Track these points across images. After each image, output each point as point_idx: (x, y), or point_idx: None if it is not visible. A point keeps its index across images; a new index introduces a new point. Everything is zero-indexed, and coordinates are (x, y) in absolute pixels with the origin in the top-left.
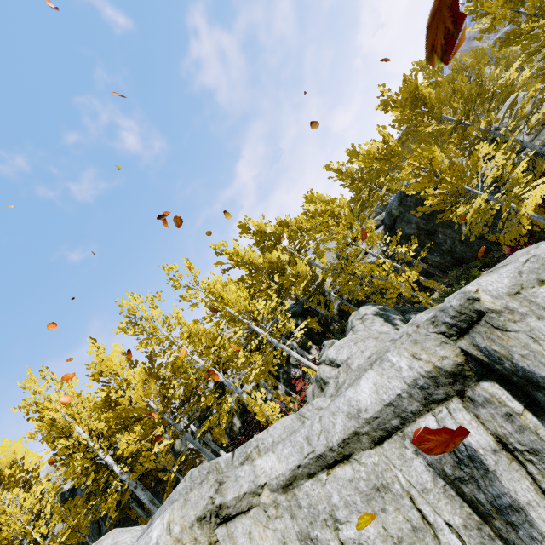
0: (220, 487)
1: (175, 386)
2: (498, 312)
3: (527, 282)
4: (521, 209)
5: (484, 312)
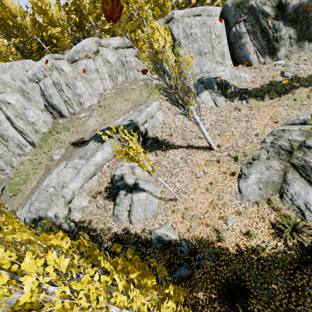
0: (100, 39)
1: (74, 17)
2: (176, 19)
3: (185, 15)
4: (220, 3)
5: (173, 18)
